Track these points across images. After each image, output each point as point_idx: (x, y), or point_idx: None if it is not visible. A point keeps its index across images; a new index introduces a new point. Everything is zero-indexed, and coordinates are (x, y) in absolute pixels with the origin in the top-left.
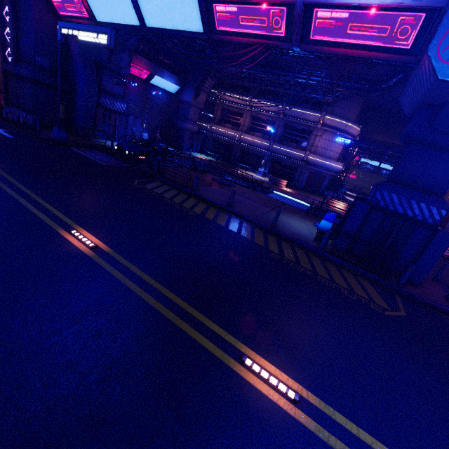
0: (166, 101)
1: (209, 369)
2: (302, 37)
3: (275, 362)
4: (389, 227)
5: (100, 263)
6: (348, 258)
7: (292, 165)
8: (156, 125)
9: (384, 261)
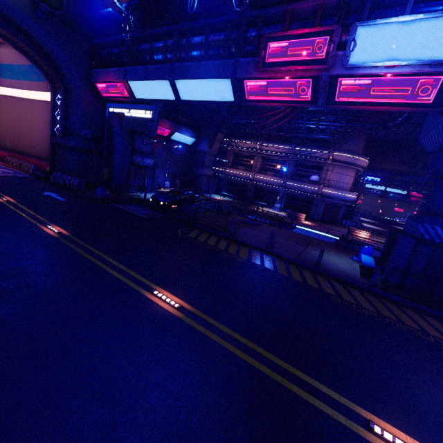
0: (184, 152)
1: (344, 440)
2: (327, 100)
3: (400, 427)
4: (440, 260)
5: (192, 324)
6: (402, 294)
7: (307, 199)
8: (176, 174)
9: (442, 294)
